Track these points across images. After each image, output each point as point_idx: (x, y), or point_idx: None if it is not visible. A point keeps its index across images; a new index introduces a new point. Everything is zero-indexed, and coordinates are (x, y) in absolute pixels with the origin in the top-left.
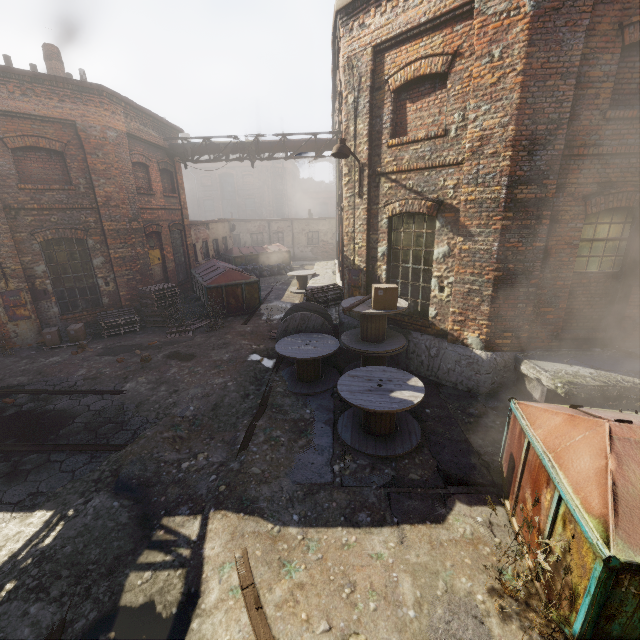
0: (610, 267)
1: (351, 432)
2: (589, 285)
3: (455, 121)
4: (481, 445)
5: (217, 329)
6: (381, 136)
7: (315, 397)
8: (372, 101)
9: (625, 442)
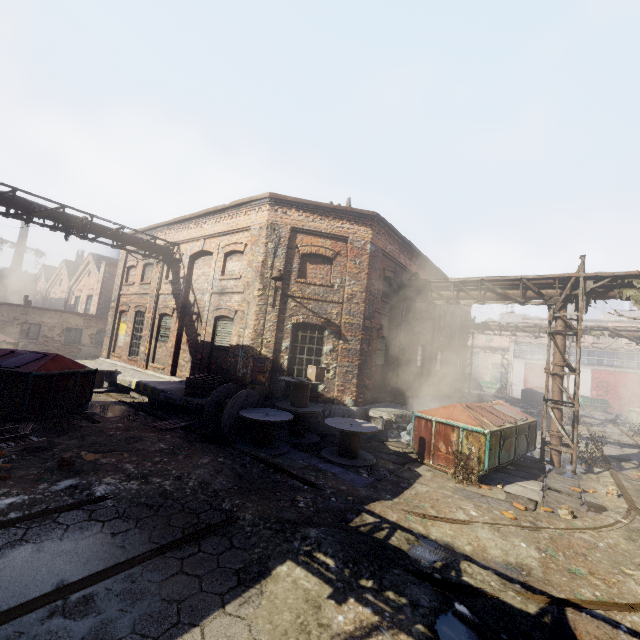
0: (381, 362)
1: (344, 460)
2: (377, 370)
3: (337, 282)
4: (387, 451)
5: (70, 430)
6: (291, 274)
7: (289, 454)
8: (286, 253)
9: (464, 407)
